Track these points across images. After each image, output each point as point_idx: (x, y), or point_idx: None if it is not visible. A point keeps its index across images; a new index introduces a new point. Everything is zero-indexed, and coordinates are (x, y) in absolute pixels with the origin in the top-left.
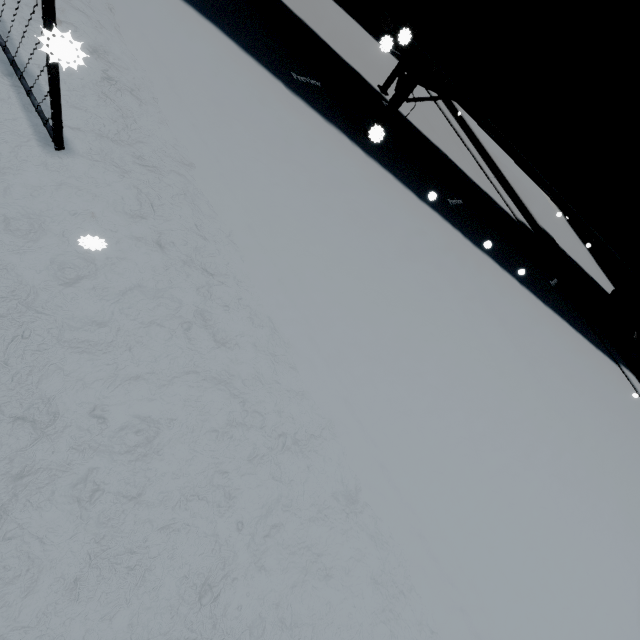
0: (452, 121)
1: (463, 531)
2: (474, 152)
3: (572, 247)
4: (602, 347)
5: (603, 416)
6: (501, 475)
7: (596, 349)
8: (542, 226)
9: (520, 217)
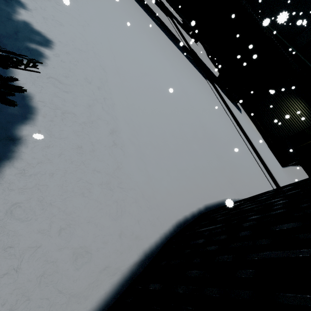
0: (173, 25)
1: (105, 1)
2: (177, 32)
3: (207, 64)
4: (201, 74)
5: (181, 63)
6: (124, 15)
7: (196, 70)
8: (192, 48)
9: (186, 45)
